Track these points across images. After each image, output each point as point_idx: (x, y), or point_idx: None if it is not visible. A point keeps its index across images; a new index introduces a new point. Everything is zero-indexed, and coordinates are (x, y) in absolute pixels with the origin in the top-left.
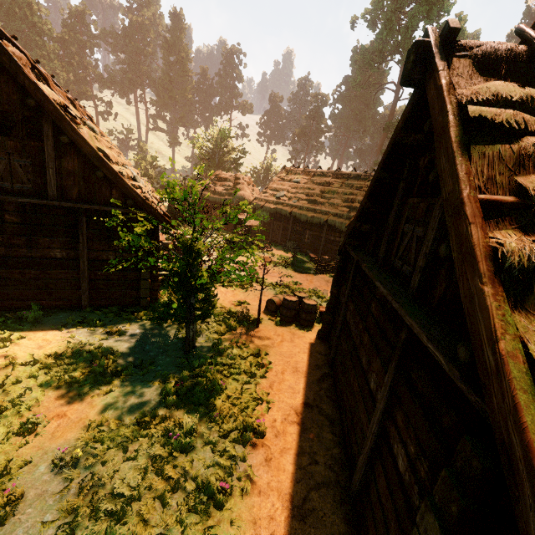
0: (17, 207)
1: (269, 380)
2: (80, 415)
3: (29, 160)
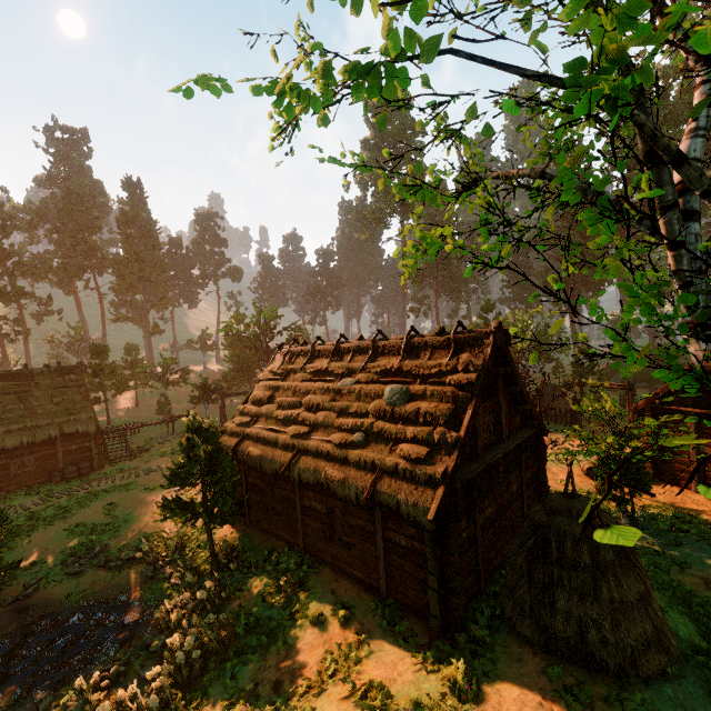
0: (502, 457)
1: (704, 514)
2: (710, 576)
3: (492, 414)
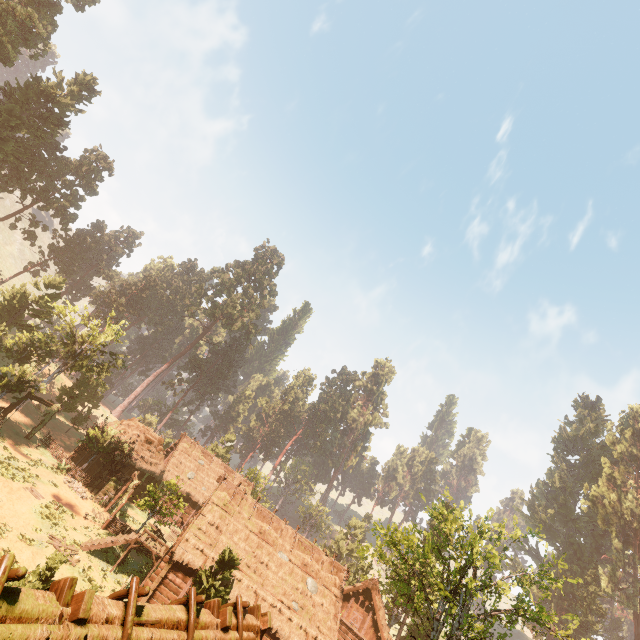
0: None
1: None
2: None
3: None
